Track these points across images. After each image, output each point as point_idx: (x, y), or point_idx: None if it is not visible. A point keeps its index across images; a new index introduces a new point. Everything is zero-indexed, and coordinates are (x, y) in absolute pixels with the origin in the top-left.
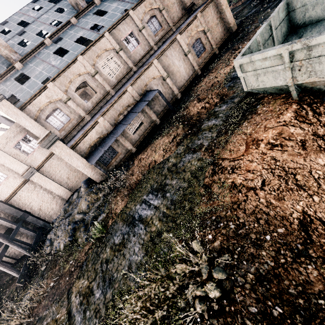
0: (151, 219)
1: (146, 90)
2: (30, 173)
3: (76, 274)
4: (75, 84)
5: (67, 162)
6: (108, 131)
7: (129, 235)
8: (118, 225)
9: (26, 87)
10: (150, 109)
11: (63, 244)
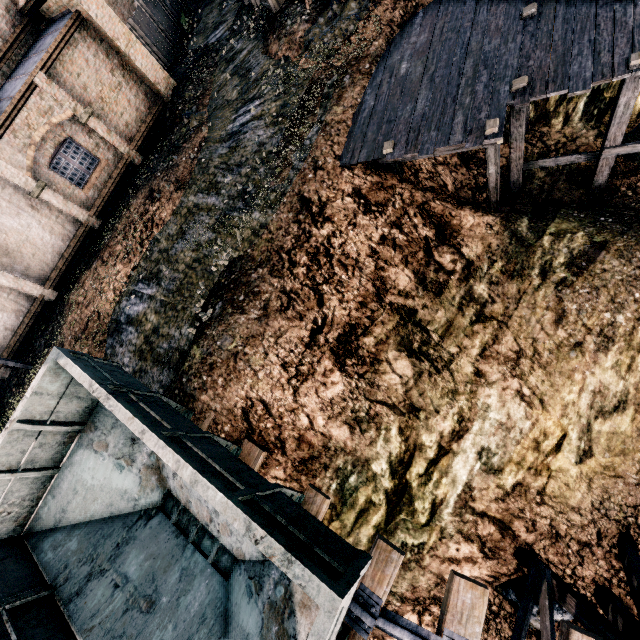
0: None
1: None
2: None
3: None
4: None
5: None
6: None
7: None
8: None
9: None
10: None
11: None
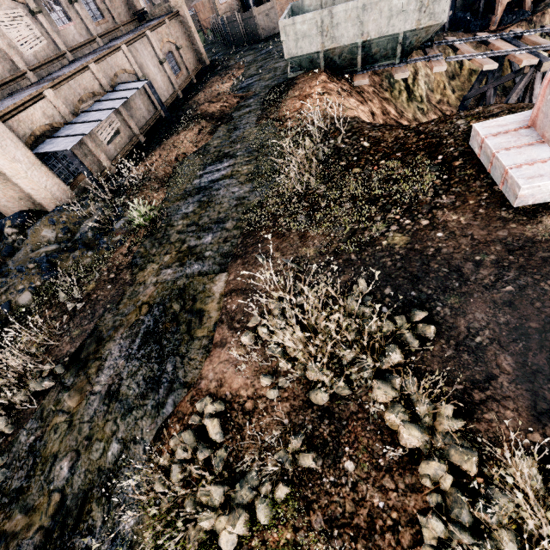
0: (232, 172)
1: (117, 83)
2: None
3: (128, 274)
4: None
5: None
6: (66, 120)
7: (210, 194)
8: (174, 206)
9: None
10: (128, 114)
11: (28, 292)
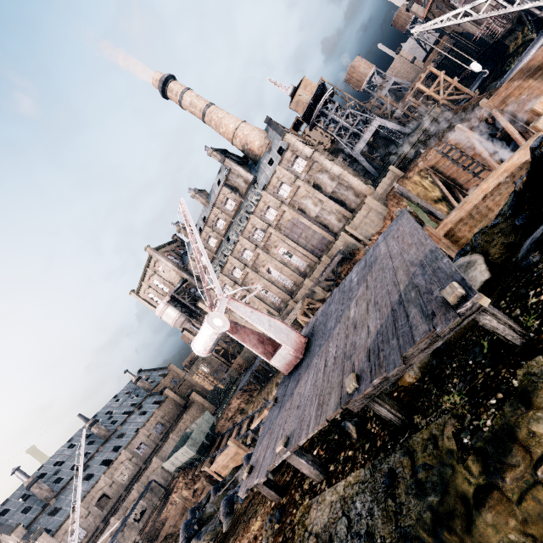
0: None
1: (149, 481)
2: None
3: None
4: (96, 498)
5: None
6: (118, 527)
7: None
8: None
9: (57, 516)
10: (152, 495)
11: None
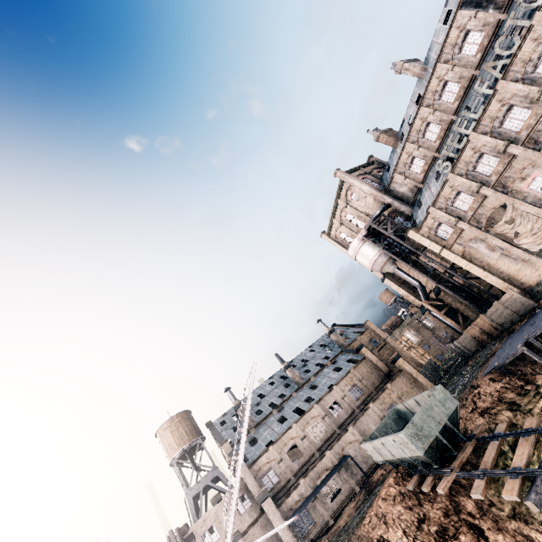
0: None
1: (343, 454)
2: (236, 538)
3: None
4: (288, 447)
5: (271, 520)
6: (308, 494)
7: None
8: None
9: (254, 448)
10: (348, 474)
11: None
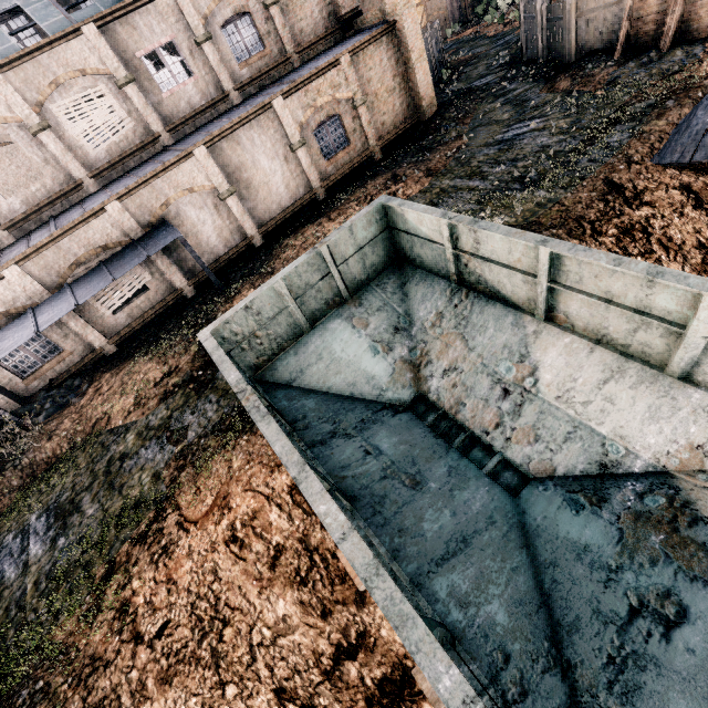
0: None
1: (166, 214)
2: None
3: None
4: None
5: None
6: (36, 300)
7: None
8: None
9: None
10: (170, 262)
11: None
